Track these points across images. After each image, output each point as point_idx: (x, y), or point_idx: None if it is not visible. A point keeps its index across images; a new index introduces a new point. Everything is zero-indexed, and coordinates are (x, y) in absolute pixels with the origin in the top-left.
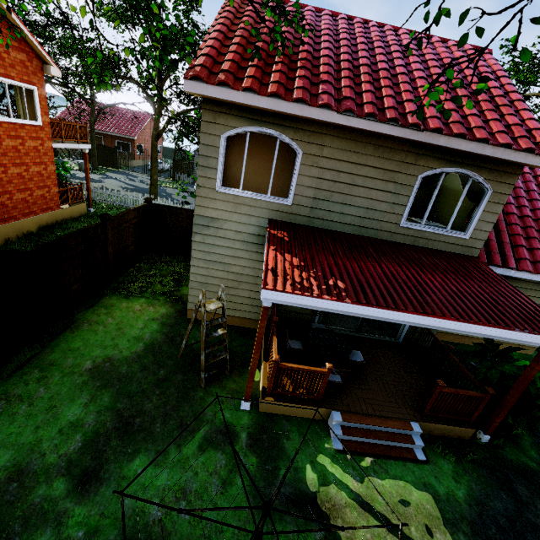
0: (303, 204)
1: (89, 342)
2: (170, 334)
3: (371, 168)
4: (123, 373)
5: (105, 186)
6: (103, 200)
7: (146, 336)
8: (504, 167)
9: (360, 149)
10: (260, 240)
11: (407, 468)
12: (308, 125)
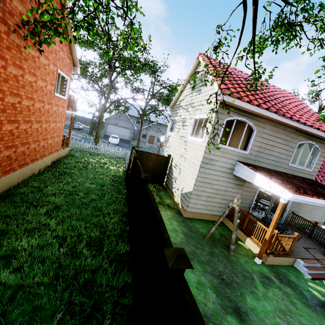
0: (252, 154)
1: None
2: (186, 226)
3: (281, 139)
4: (189, 251)
5: None
6: None
7: (177, 228)
8: (324, 142)
9: (278, 131)
10: (231, 171)
11: None
12: (260, 118)
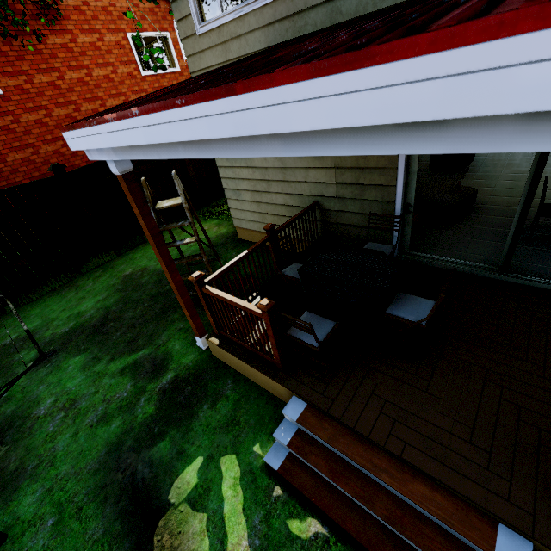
0: None
1: (146, 255)
2: (207, 253)
3: None
4: (141, 282)
5: None
6: None
7: (187, 253)
8: None
9: None
10: None
11: None
12: None
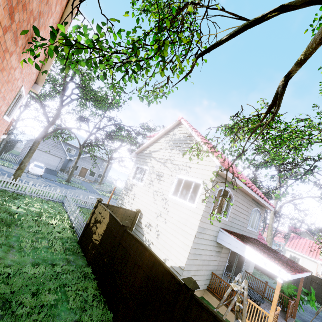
0: (230, 220)
1: None
2: None
3: (245, 206)
4: None
5: None
6: None
7: None
8: (263, 208)
9: (244, 199)
10: (215, 239)
11: None
12: (237, 189)
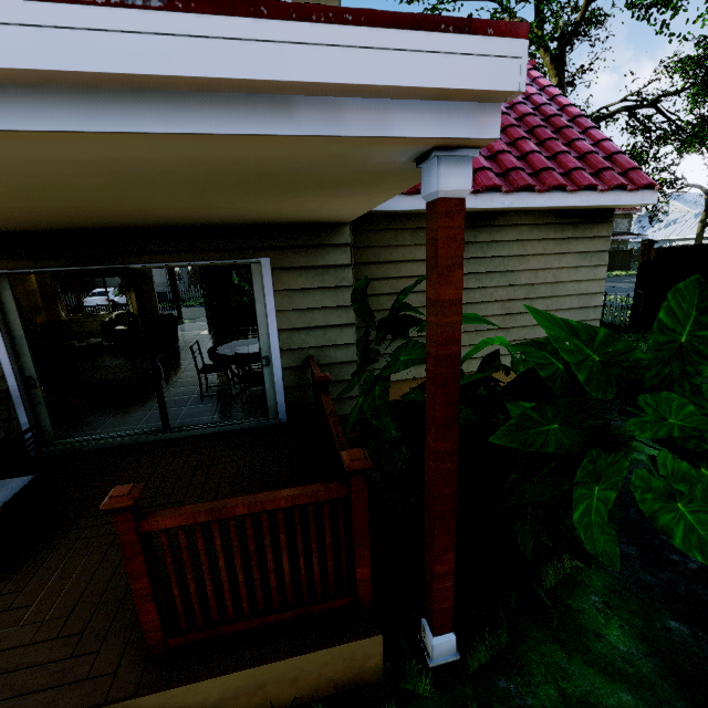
0: None
1: None
2: None
3: None
4: None
5: None
6: None
7: None
8: None
9: None
10: None
11: None
12: None
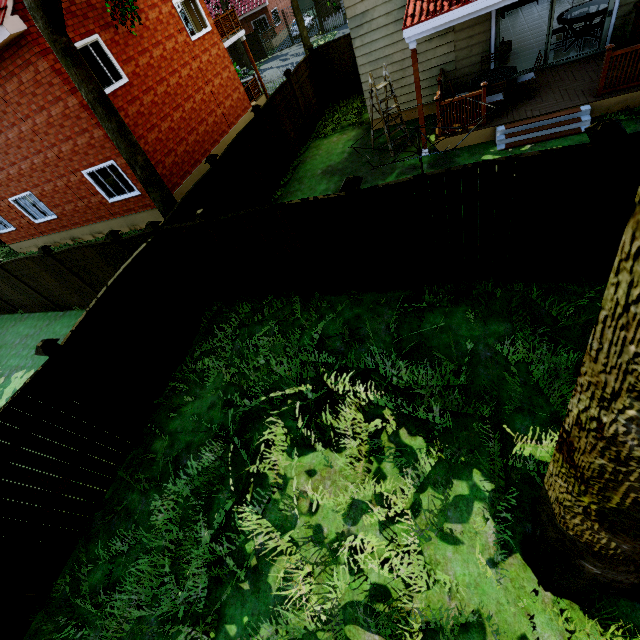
0: None
1: (315, 165)
2: (362, 143)
3: None
4: (340, 168)
5: (267, 80)
6: (273, 89)
7: (347, 150)
8: None
9: None
10: None
11: (567, 140)
12: None
